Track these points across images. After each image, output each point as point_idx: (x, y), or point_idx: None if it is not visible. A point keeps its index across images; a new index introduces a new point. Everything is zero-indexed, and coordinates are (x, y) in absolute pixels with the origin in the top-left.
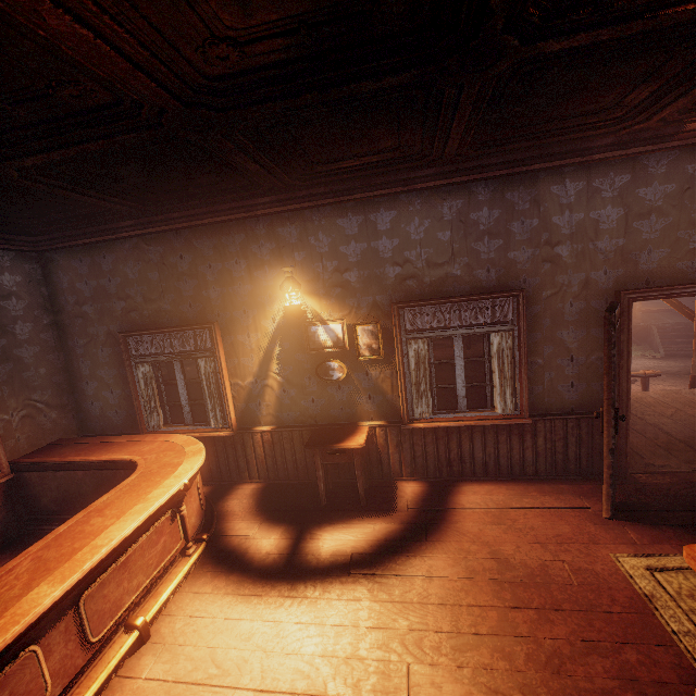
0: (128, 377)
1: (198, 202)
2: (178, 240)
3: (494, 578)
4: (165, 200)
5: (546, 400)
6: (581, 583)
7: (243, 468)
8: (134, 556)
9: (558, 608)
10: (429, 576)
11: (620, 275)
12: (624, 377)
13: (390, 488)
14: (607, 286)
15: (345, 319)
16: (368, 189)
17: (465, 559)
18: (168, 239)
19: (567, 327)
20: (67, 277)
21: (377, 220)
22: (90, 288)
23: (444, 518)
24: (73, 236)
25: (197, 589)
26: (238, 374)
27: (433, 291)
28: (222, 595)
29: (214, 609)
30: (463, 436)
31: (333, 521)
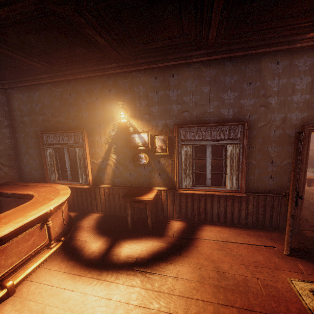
0: (42, 154)
1: (77, 64)
2: (69, 86)
3: (214, 283)
4: (59, 61)
5: (255, 184)
6: (267, 294)
7: (94, 205)
8: (11, 246)
9: (252, 310)
10: (176, 277)
11: (305, 116)
12: (302, 175)
13: (166, 223)
14: (297, 122)
15: (149, 131)
16: (166, 61)
17: (199, 269)
18: (64, 85)
19: (271, 144)
20: (17, 102)
21: (170, 79)
22: (27, 108)
23: (191, 243)
24: (20, 81)
25: (50, 268)
26: (94, 157)
27: (197, 120)
28: (61, 273)
29: (54, 281)
30: (208, 200)
31: (132, 238)
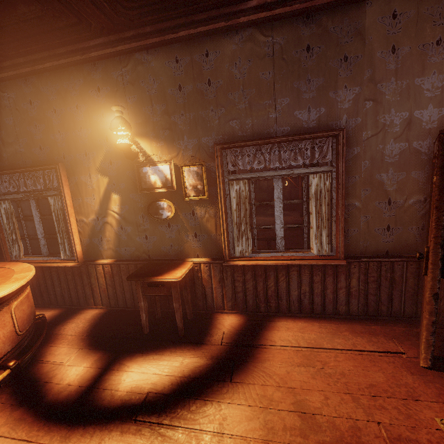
0: None
1: (31, 40)
2: (27, 87)
3: (295, 442)
4: None
5: (361, 243)
6: None
7: (88, 295)
8: None
9: None
10: (219, 433)
11: None
12: None
13: (211, 320)
14: (431, 126)
15: (172, 160)
16: (192, 27)
17: (266, 411)
18: (18, 86)
19: (386, 169)
20: None
21: (202, 60)
22: None
23: (253, 355)
24: None
25: None
26: (83, 212)
27: (254, 133)
28: None
29: None
30: (280, 275)
31: (146, 351)
